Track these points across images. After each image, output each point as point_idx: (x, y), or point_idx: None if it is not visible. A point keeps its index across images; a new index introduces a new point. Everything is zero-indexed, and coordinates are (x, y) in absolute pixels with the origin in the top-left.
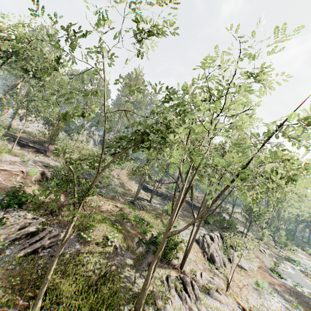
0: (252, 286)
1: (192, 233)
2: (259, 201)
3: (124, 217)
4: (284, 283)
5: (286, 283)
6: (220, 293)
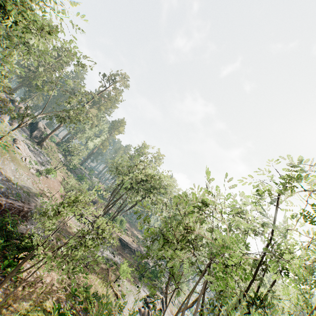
0: None
1: None
2: None
3: (76, 296)
4: None
5: None
6: None
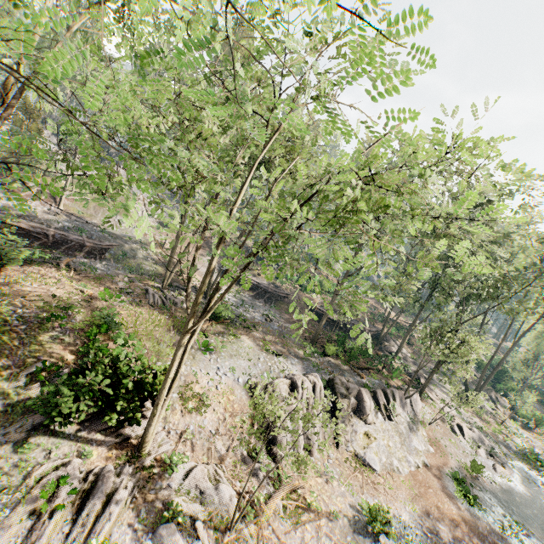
0: (355, 518)
1: (178, 370)
2: (469, 319)
3: (71, 314)
4: (475, 518)
5: (482, 518)
6: (199, 535)
